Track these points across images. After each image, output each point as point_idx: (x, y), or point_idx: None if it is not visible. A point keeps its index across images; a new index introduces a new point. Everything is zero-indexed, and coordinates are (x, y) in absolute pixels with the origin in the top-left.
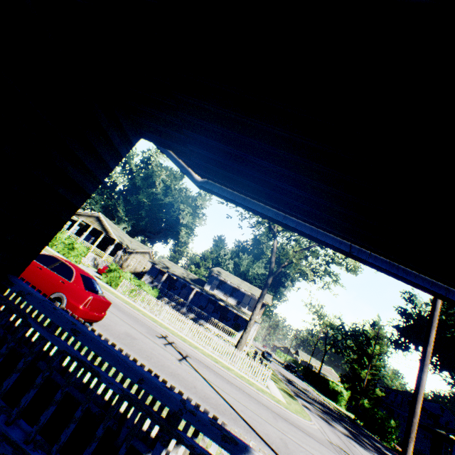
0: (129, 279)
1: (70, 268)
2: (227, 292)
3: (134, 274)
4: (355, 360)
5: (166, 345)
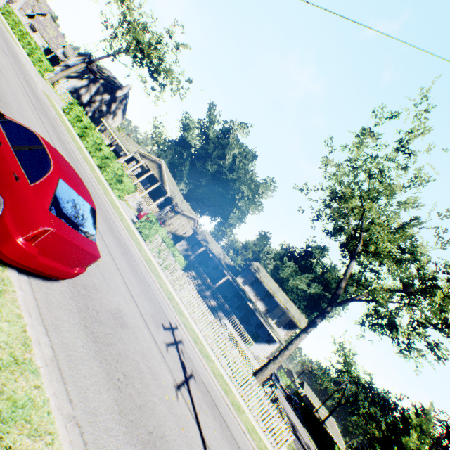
0: (163, 236)
1: (47, 162)
2: (259, 294)
3: (173, 234)
4: (379, 440)
5: (169, 348)
